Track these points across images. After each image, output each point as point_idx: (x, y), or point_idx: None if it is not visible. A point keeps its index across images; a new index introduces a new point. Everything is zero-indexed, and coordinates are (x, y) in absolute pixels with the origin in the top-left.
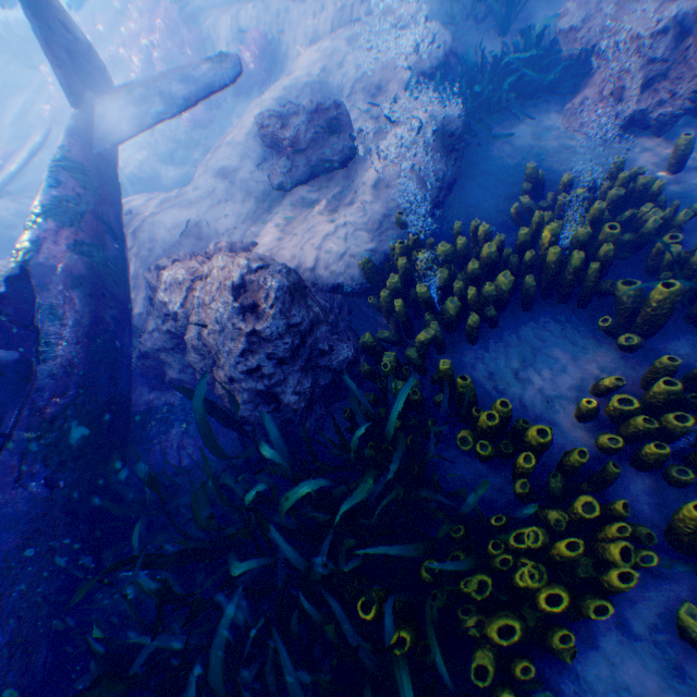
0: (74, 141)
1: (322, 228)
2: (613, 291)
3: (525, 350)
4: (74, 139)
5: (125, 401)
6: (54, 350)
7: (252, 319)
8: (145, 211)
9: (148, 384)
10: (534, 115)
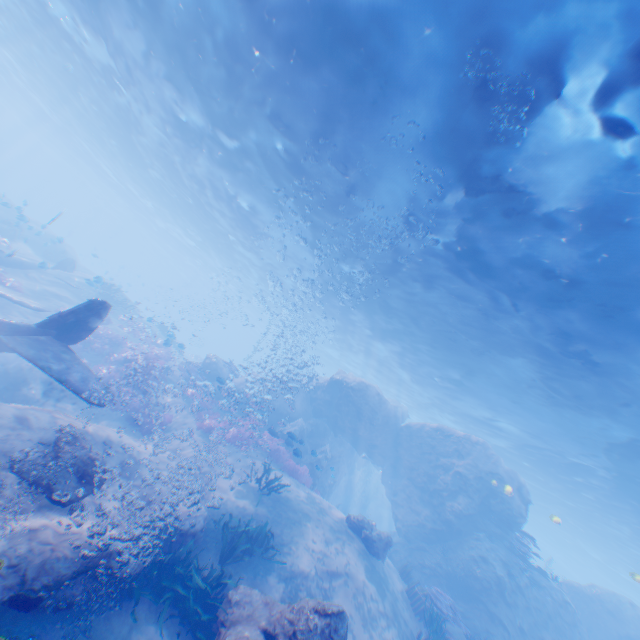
0: (6, 324)
1: None
2: None
3: None
4: (8, 324)
5: None
6: None
7: None
8: None
9: None
10: (168, 630)
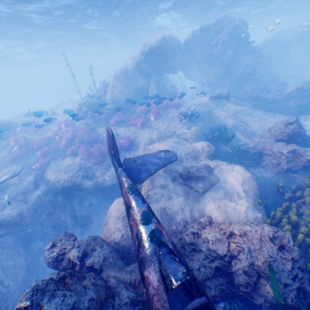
0: (131, 180)
1: (239, 207)
2: None
3: None
4: (130, 179)
5: None
6: (203, 290)
7: (284, 251)
8: None
9: None
10: (252, 166)
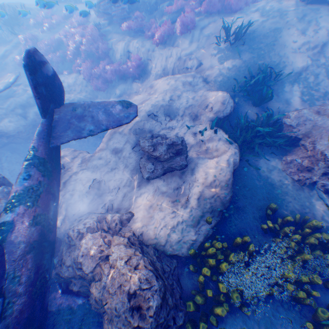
0: (41, 142)
1: (170, 219)
2: (314, 306)
3: (267, 322)
4: (41, 141)
5: (47, 312)
6: (12, 307)
7: (137, 315)
8: (70, 166)
9: (60, 290)
10: (268, 157)
